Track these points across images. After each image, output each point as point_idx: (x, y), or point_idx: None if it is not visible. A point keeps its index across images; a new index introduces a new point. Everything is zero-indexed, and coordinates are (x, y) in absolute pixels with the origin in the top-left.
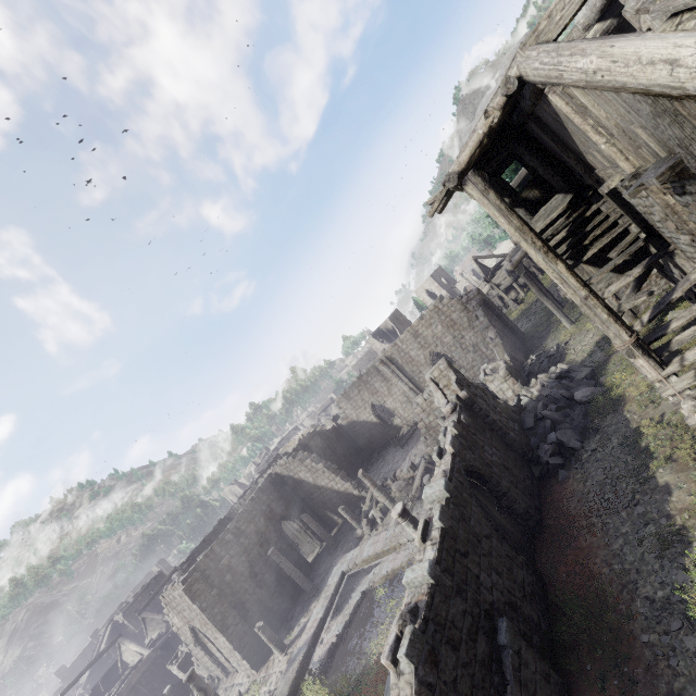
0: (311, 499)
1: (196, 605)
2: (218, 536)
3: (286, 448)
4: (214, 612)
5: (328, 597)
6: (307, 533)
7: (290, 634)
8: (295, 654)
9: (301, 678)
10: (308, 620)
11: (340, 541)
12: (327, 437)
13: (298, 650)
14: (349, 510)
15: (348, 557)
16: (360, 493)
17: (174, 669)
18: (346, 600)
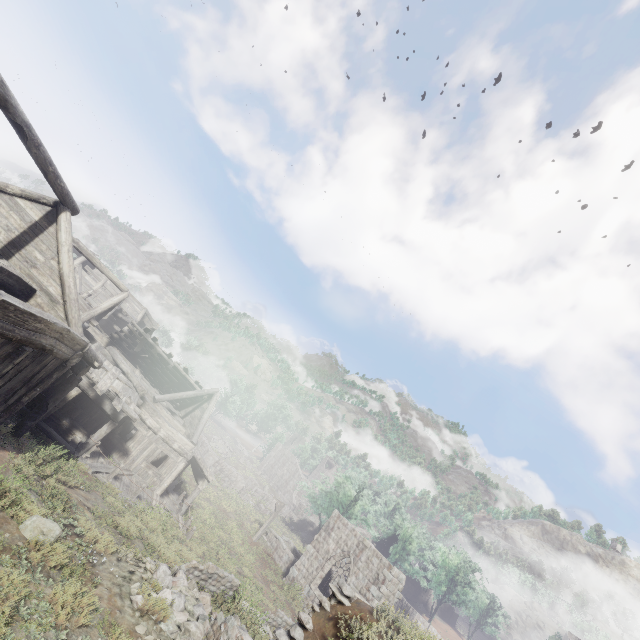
0: None
1: None
2: None
3: None
4: None
5: None
6: None
7: None
8: None
9: None
10: None
11: None
12: None
13: None
14: None
15: None
16: None
17: None
18: None
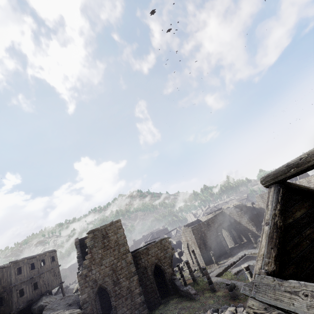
0: (235, 227)
1: (194, 235)
2: (195, 224)
3: (226, 206)
4: (198, 241)
5: (238, 257)
6: (230, 238)
7: (219, 262)
8: (223, 265)
9: (224, 271)
10: (227, 261)
11: (244, 246)
12: (247, 209)
13: (224, 265)
14: (253, 236)
15: (248, 250)
16: (258, 233)
17: (176, 253)
18: (245, 261)
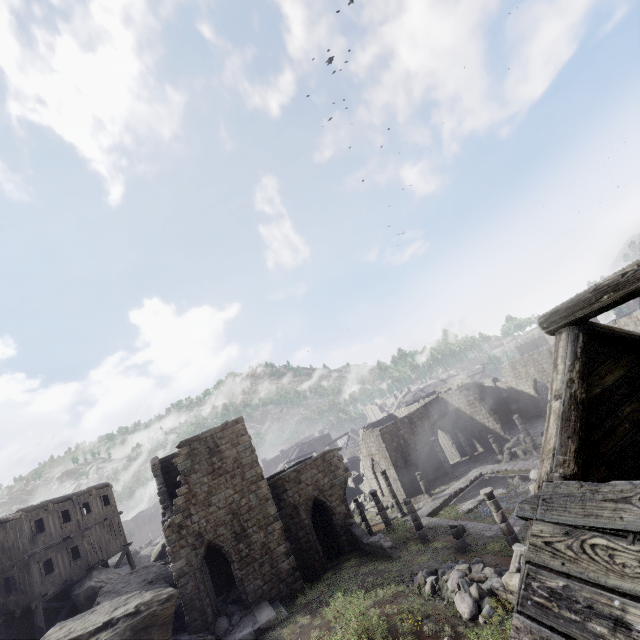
0: (462, 425)
1: (384, 444)
2: (385, 423)
3: (444, 388)
4: (392, 454)
5: (468, 480)
6: (453, 446)
7: (433, 490)
8: (440, 496)
9: (443, 506)
10: (448, 488)
11: (479, 460)
12: (484, 391)
13: (442, 495)
14: (496, 440)
15: (487, 467)
16: (506, 435)
17: (349, 479)
18: (481, 487)
